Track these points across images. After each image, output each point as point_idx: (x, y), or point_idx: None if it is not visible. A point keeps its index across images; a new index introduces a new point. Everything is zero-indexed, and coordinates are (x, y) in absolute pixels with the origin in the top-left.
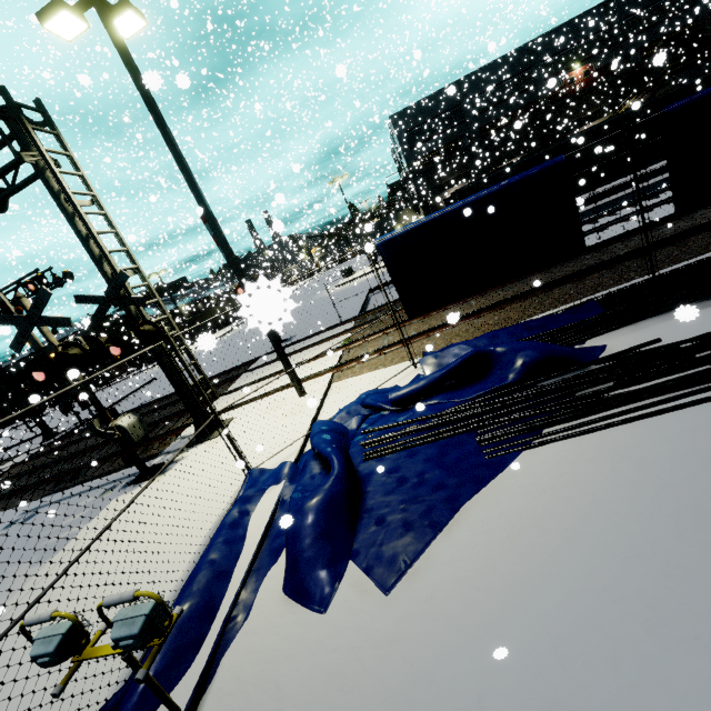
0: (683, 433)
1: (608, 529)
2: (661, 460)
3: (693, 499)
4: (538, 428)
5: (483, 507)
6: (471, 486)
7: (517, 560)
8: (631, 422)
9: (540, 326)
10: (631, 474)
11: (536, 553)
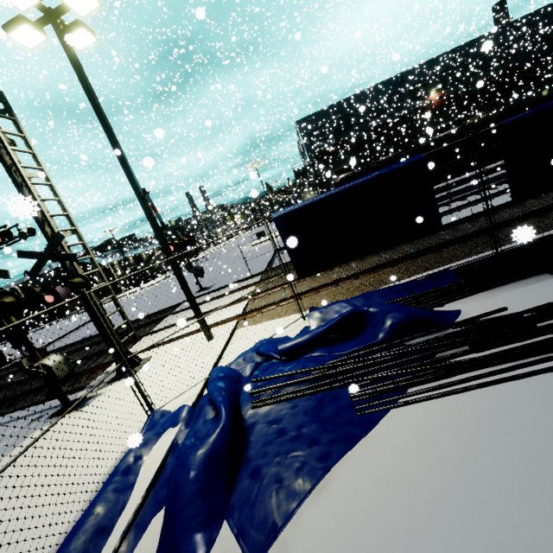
0: (533, 403)
1: (469, 507)
2: (515, 430)
3: (549, 478)
4: (403, 387)
5: (352, 468)
6: (342, 444)
7: (381, 537)
8: (485, 387)
9: (406, 289)
10: (488, 444)
11: (399, 530)
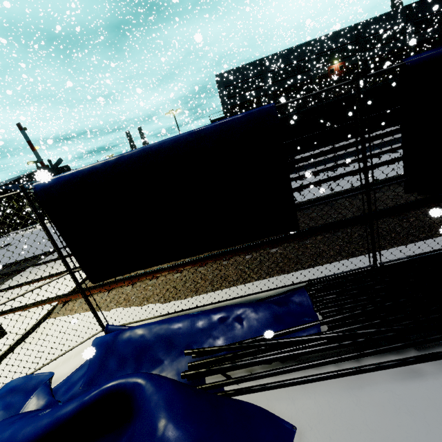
0: None
1: None
2: None
3: None
4: None
5: None
6: None
7: None
8: None
9: (237, 317)
10: None
11: None
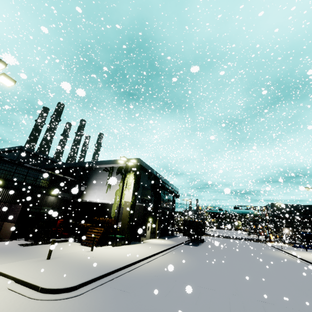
0: None
1: None
2: None
3: None
4: None
5: None
6: None
7: None
8: None
9: None
10: None
11: None
